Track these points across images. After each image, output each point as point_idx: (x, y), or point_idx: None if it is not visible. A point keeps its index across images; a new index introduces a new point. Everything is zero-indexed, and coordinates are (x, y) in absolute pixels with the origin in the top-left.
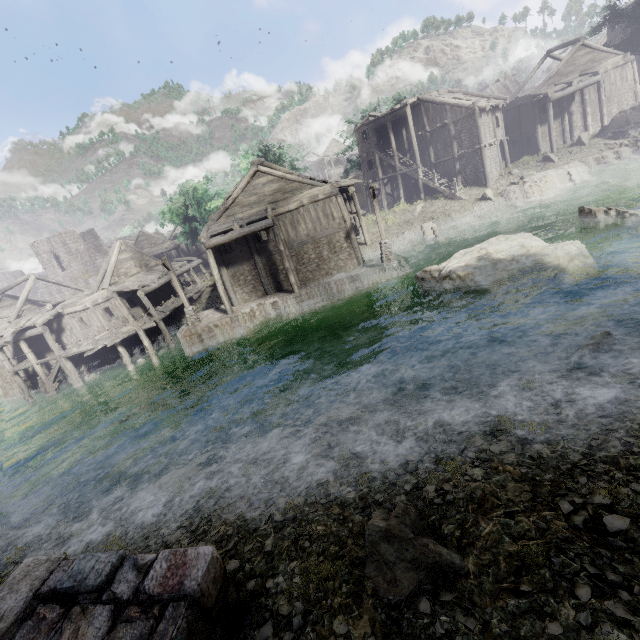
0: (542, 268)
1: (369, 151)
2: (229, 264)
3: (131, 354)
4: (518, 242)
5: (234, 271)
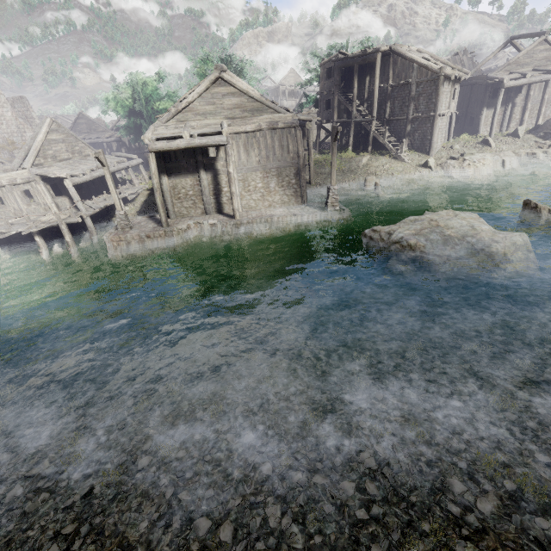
0: (489, 255)
1: (330, 90)
2: (172, 173)
3: (51, 245)
4: (468, 222)
5: (176, 182)
